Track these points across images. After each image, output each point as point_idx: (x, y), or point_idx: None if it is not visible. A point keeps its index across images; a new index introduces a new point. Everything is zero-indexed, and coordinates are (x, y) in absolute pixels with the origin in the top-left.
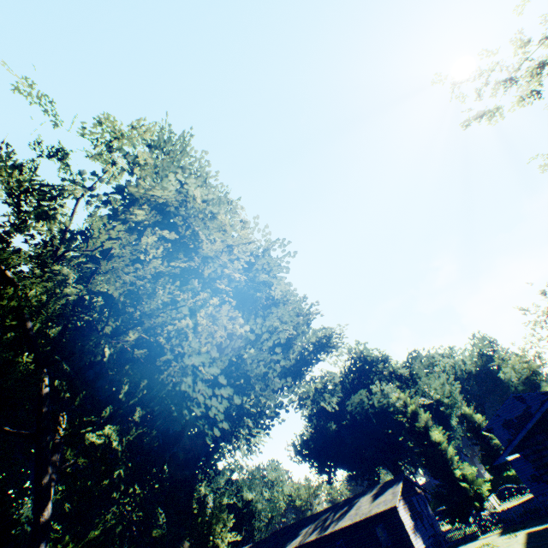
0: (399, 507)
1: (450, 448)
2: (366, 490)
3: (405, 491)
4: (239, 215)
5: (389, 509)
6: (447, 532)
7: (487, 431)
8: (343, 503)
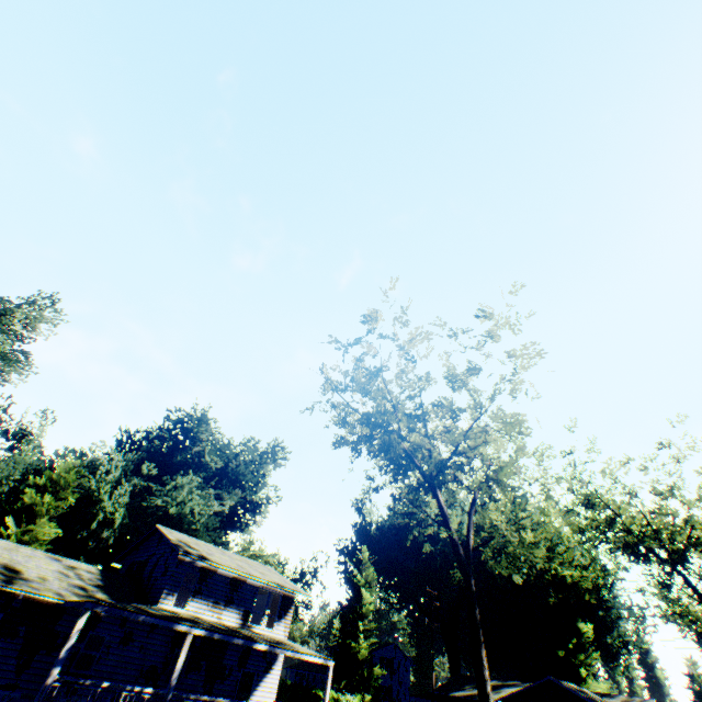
0: None
1: None
2: None
3: None
4: None
5: None
6: None
7: None
8: None
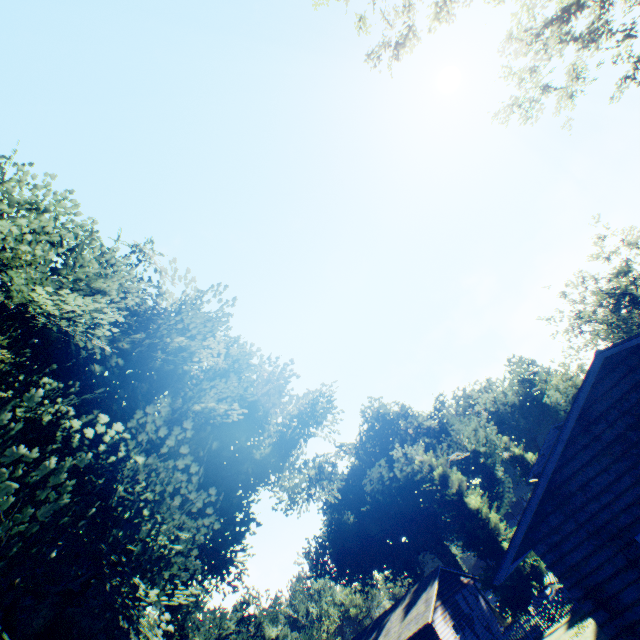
0: (436, 620)
1: (493, 513)
2: (398, 599)
3: (445, 589)
4: (155, 263)
5: (423, 628)
6: (505, 635)
7: (536, 476)
8: (372, 627)
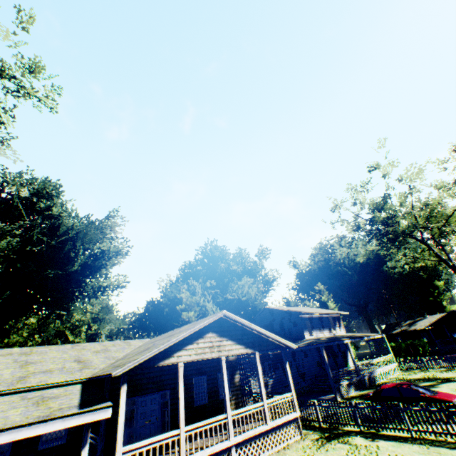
0: None
1: None
2: None
3: None
4: None
5: None
6: None
7: None
8: None
